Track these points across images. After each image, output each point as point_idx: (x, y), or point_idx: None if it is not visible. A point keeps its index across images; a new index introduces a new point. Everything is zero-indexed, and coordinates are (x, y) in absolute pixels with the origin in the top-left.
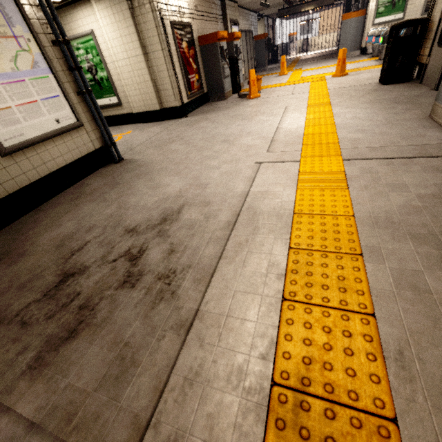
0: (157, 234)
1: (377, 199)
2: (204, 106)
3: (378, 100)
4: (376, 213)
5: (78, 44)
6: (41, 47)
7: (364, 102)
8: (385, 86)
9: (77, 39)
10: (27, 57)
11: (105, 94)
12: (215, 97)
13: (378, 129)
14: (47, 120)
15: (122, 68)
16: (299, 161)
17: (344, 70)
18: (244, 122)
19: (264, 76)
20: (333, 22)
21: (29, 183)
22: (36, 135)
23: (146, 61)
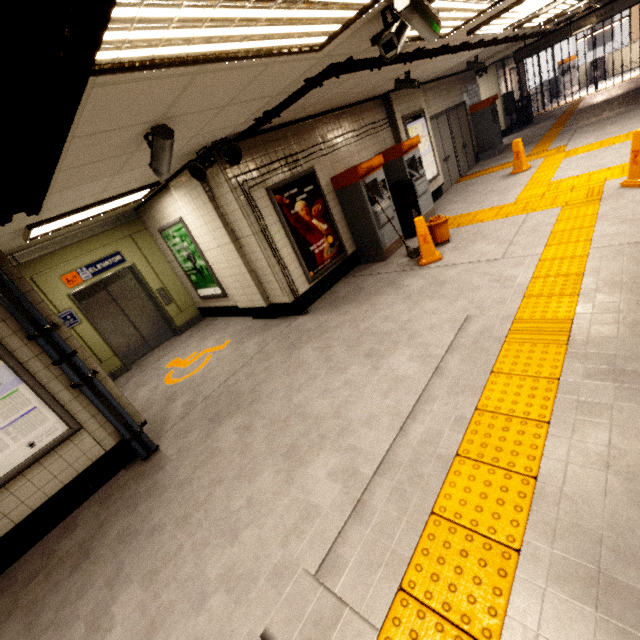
0: None
1: None
2: (348, 276)
3: None
4: None
5: (173, 232)
6: (3, 357)
7: None
8: None
9: (171, 228)
10: None
11: (208, 284)
12: (369, 256)
13: None
14: (12, 452)
15: (216, 258)
16: None
17: None
18: (361, 370)
19: (487, 174)
20: None
21: None
22: None
23: (237, 249)
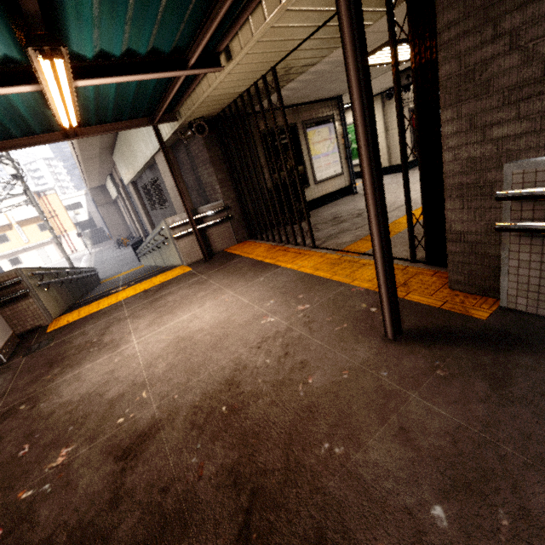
0: None
1: None
2: None
3: None
4: None
5: None
6: (337, 141)
7: None
8: None
9: None
10: (332, 146)
11: (352, 159)
12: None
13: None
14: (331, 171)
15: None
16: None
17: None
18: None
19: None
20: None
21: (319, 197)
22: (326, 177)
23: (385, 135)
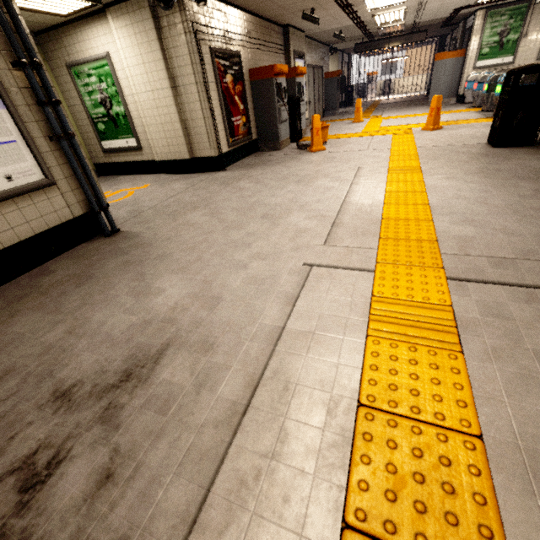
0: (101, 415)
1: (524, 394)
2: (251, 156)
3: (490, 170)
4: (530, 436)
5: (89, 69)
6: None
7: (470, 172)
8: (497, 150)
9: (88, 63)
10: None
11: (121, 135)
12: (266, 145)
13: (499, 222)
14: None
15: (143, 103)
16: (373, 270)
17: (438, 123)
18: (298, 187)
19: (334, 121)
20: (422, 63)
21: None
22: None
23: (174, 96)
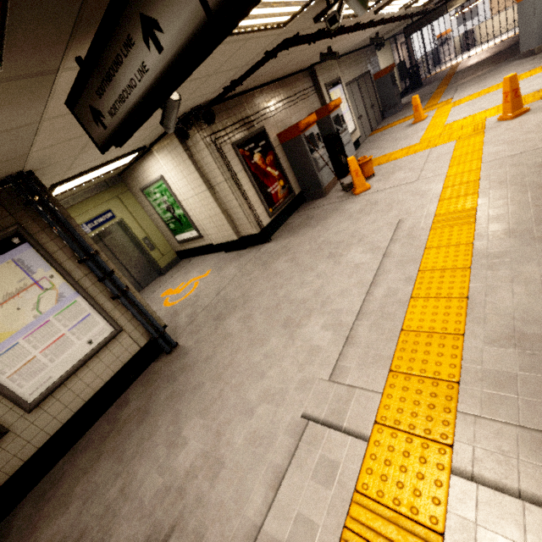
0: None
1: None
2: (297, 211)
3: None
4: None
5: (154, 189)
6: (64, 276)
7: None
8: None
9: (152, 185)
10: (51, 294)
11: (186, 229)
12: (311, 194)
13: None
14: (77, 347)
15: (193, 205)
16: (367, 438)
17: (521, 106)
18: (327, 266)
19: (393, 126)
20: None
21: (61, 425)
22: (65, 371)
23: (212, 194)
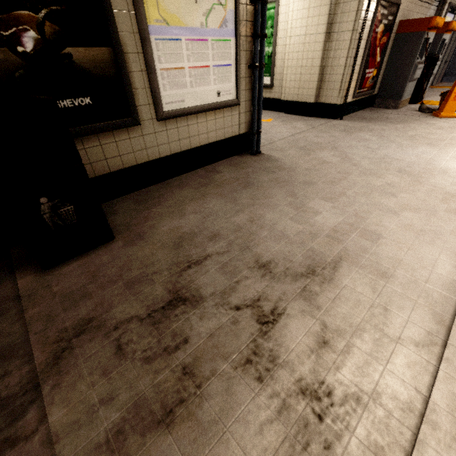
0: (301, 293)
1: None
2: (365, 110)
3: None
4: None
5: None
6: (237, 3)
7: None
8: None
9: None
10: (220, 13)
11: None
12: (384, 102)
13: None
14: (209, 90)
15: (292, 46)
16: None
17: None
18: (433, 150)
19: None
20: None
21: (169, 154)
22: (194, 105)
23: (325, 41)
